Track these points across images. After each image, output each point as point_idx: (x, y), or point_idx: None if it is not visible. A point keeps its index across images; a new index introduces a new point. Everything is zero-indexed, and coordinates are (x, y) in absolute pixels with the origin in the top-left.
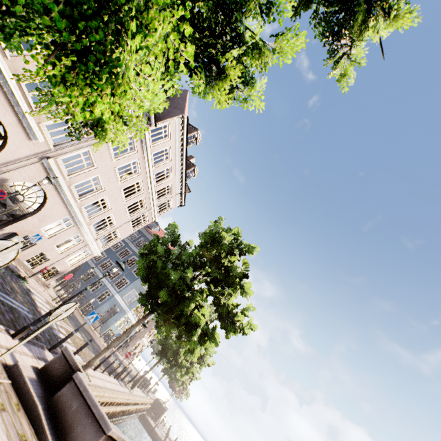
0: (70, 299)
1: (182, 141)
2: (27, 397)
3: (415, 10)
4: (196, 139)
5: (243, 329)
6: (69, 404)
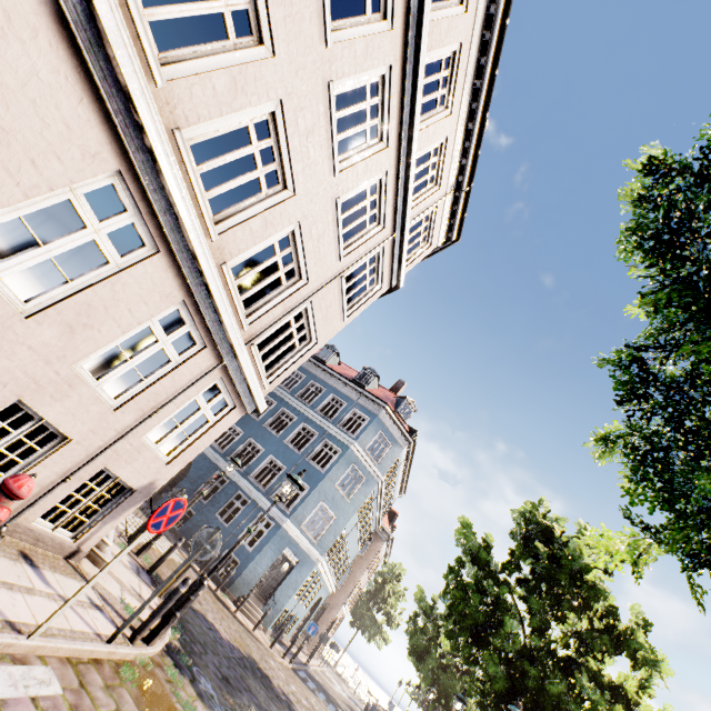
0: None
1: None
2: None
3: None
4: None
5: None
6: None
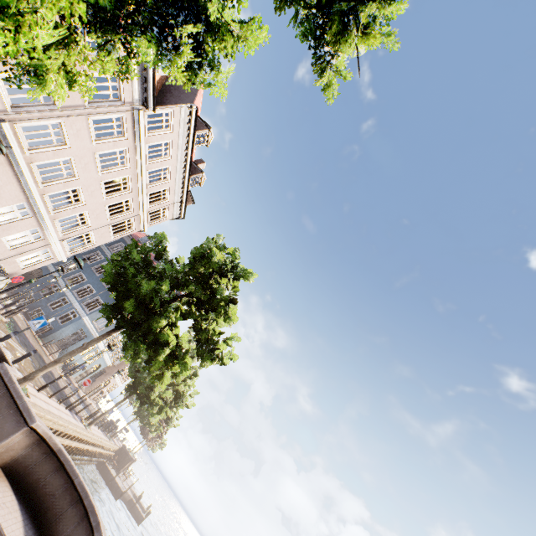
0: (8, 289)
1: (187, 137)
2: None
3: (394, 34)
4: (207, 139)
5: (223, 359)
6: None
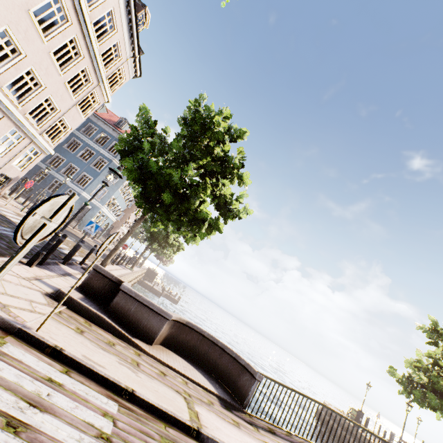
0: (73, 218)
1: None
2: (90, 314)
3: None
4: None
5: (239, 215)
6: (127, 308)
